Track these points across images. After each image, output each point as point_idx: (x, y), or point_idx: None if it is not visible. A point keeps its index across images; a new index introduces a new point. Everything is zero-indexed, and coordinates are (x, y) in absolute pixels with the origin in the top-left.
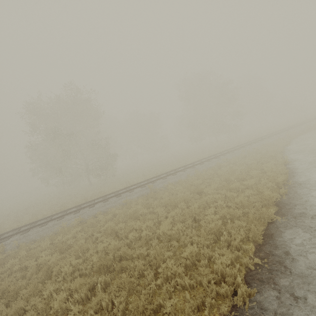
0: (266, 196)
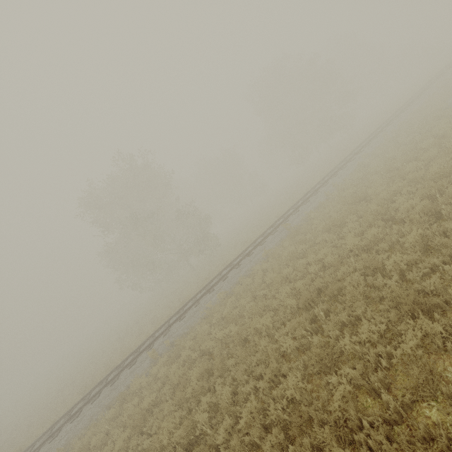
0: None
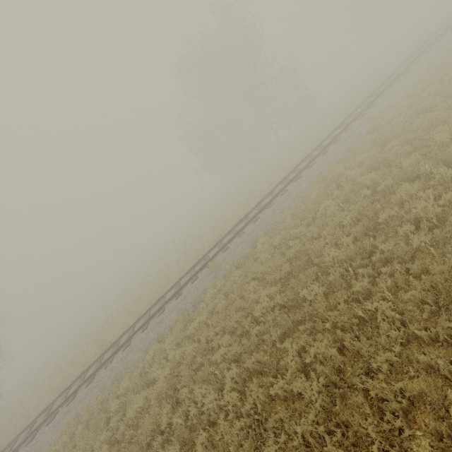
0: None
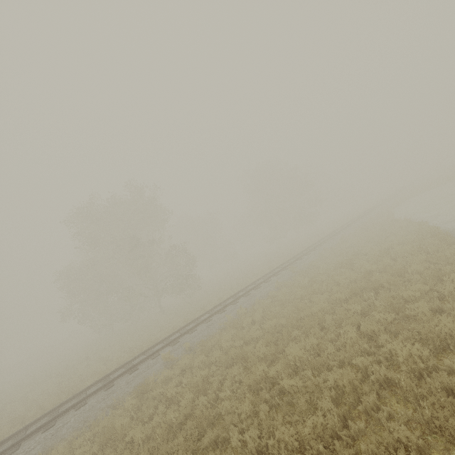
0: (432, 229)
